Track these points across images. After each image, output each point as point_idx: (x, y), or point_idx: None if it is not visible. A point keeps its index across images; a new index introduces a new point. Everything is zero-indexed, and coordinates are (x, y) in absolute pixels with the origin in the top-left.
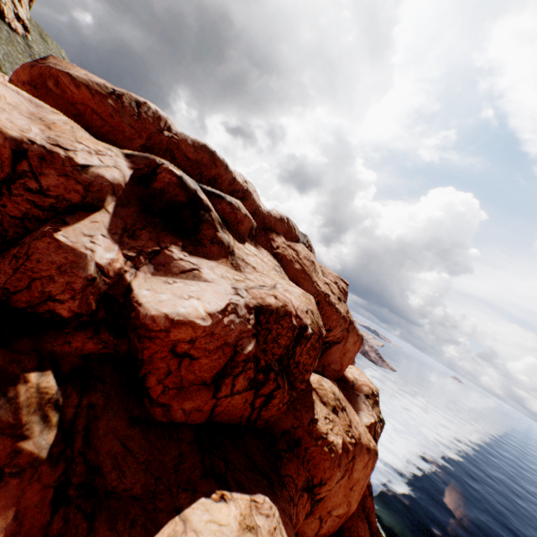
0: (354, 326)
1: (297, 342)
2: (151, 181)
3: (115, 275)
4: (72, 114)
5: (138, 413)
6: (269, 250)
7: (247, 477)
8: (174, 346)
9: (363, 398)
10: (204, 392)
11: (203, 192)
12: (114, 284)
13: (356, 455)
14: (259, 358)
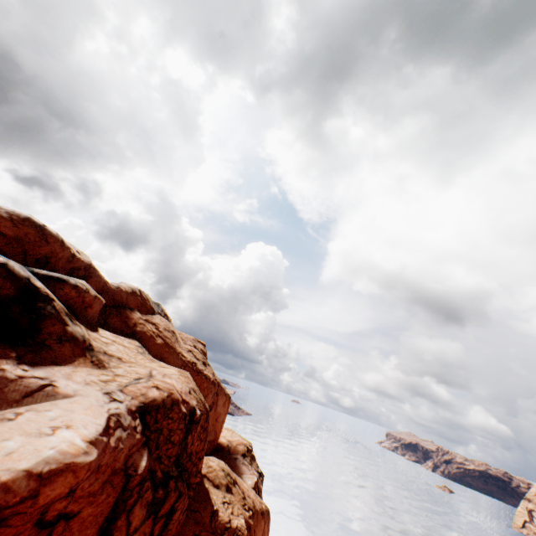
0: (222, 387)
1: (188, 431)
2: None
3: None
4: None
5: None
6: (126, 330)
7: None
8: (42, 513)
9: (242, 459)
10: None
11: (36, 277)
12: None
13: (255, 527)
14: (155, 470)
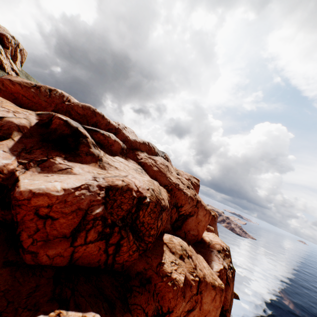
0: (201, 204)
1: (139, 208)
2: (50, 125)
3: (9, 173)
4: (12, 99)
5: (12, 259)
6: (136, 160)
7: (87, 301)
8: (36, 210)
9: (216, 253)
10: (64, 242)
11: (85, 129)
12: (8, 178)
13: (202, 290)
14: (107, 218)
